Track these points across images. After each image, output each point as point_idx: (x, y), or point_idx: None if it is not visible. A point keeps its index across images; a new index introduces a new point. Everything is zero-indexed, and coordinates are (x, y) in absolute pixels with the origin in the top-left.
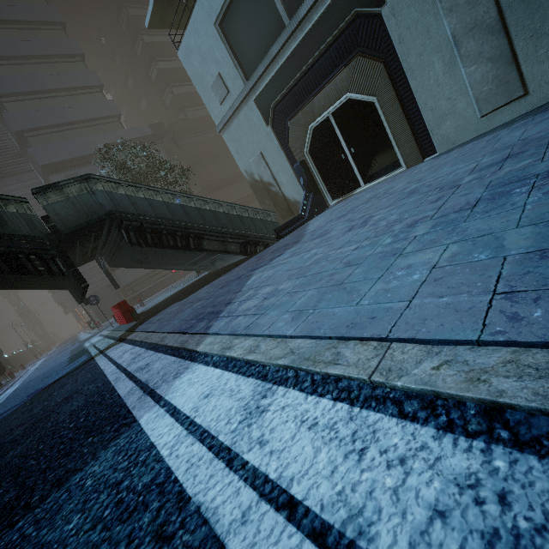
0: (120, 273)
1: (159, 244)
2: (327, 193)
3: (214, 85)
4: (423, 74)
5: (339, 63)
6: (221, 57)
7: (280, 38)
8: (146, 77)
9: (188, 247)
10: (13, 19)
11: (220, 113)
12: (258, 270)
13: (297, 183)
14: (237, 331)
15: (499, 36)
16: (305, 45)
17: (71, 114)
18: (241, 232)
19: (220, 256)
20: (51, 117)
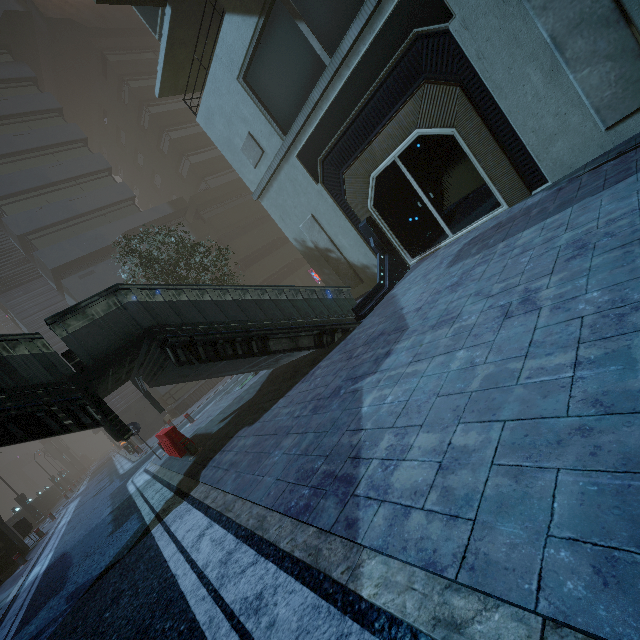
0: None
1: (214, 356)
2: (403, 251)
3: (245, 147)
4: (516, 90)
5: (400, 97)
6: (250, 115)
7: (320, 80)
8: (157, 151)
9: (250, 352)
10: (4, 114)
11: (256, 178)
12: (366, 382)
13: (362, 244)
14: (441, 567)
15: (618, 27)
16: (354, 83)
17: (79, 206)
18: (312, 319)
19: (287, 353)
20: (56, 212)
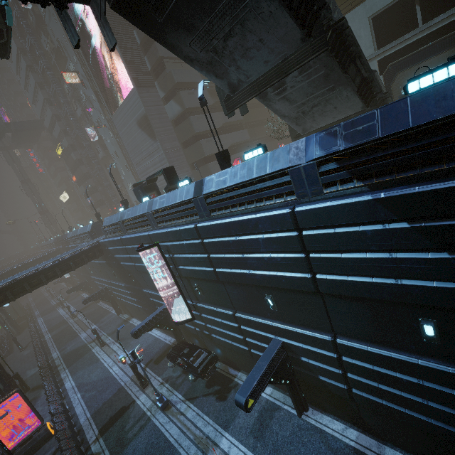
0: (211, 165)
1: None
2: None
3: None
4: None
5: (444, 48)
6: (364, 35)
7: (414, 31)
8: None
9: None
10: None
11: None
12: None
13: None
14: None
15: None
16: (427, 37)
17: None
18: None
19: None
20: None
